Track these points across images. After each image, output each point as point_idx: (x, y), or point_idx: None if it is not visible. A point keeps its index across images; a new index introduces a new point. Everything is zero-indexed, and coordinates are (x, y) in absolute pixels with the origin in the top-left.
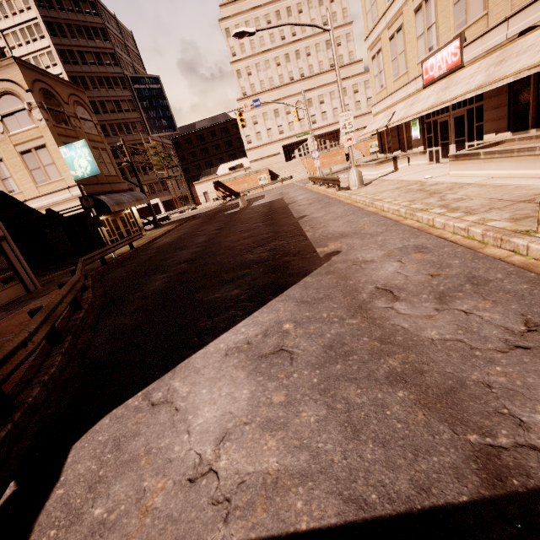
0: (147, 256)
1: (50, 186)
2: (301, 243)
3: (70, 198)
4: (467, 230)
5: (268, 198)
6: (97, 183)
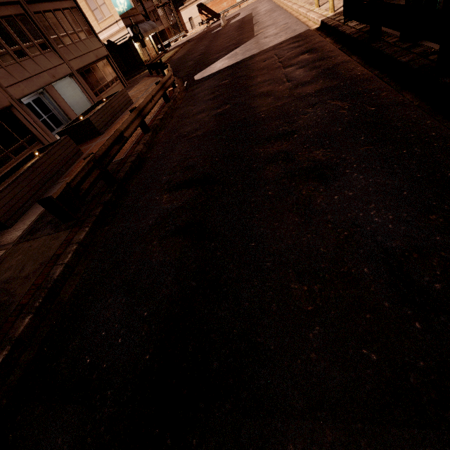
0: (175, 62)
1: (106, 22)
2: (250, 34)
3: (119, 30)
4: (304, 13)
5: (242, 15)
6: (128, 16)
